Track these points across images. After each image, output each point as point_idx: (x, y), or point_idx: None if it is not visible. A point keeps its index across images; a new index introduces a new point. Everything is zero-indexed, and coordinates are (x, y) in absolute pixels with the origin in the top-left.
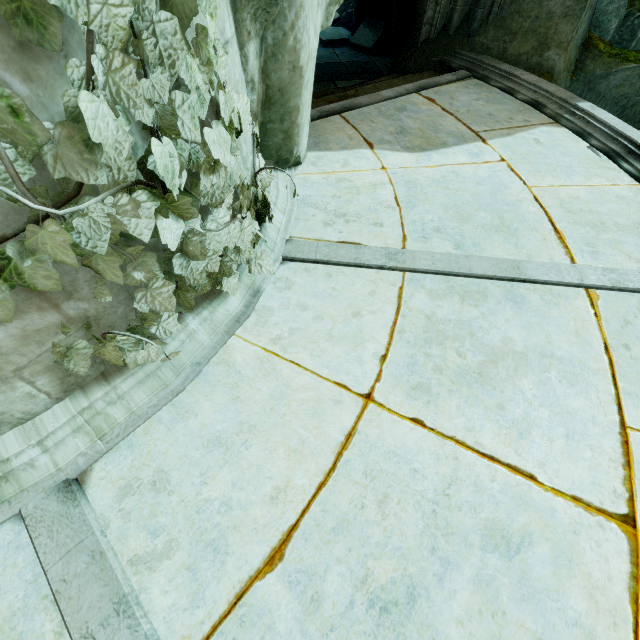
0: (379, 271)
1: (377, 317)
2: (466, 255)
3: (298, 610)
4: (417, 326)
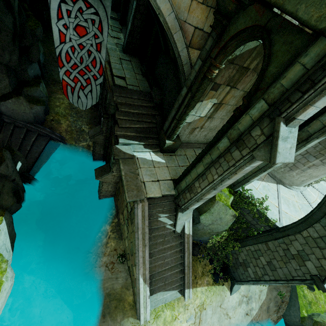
0: (316, 190)
1: (316, 193)
2: (323, 193)
3: (315, 205)
4: (319, 196)
